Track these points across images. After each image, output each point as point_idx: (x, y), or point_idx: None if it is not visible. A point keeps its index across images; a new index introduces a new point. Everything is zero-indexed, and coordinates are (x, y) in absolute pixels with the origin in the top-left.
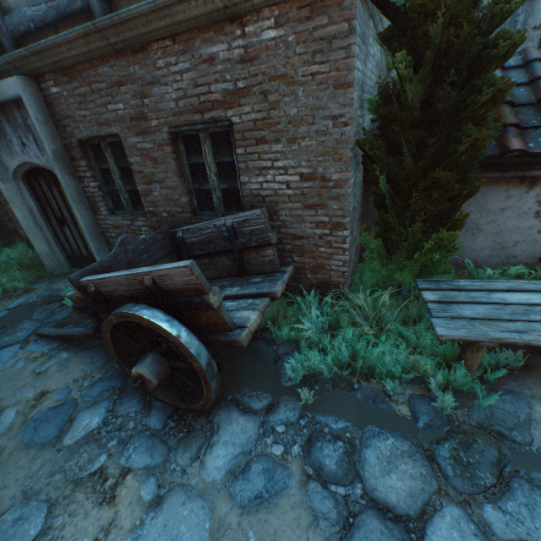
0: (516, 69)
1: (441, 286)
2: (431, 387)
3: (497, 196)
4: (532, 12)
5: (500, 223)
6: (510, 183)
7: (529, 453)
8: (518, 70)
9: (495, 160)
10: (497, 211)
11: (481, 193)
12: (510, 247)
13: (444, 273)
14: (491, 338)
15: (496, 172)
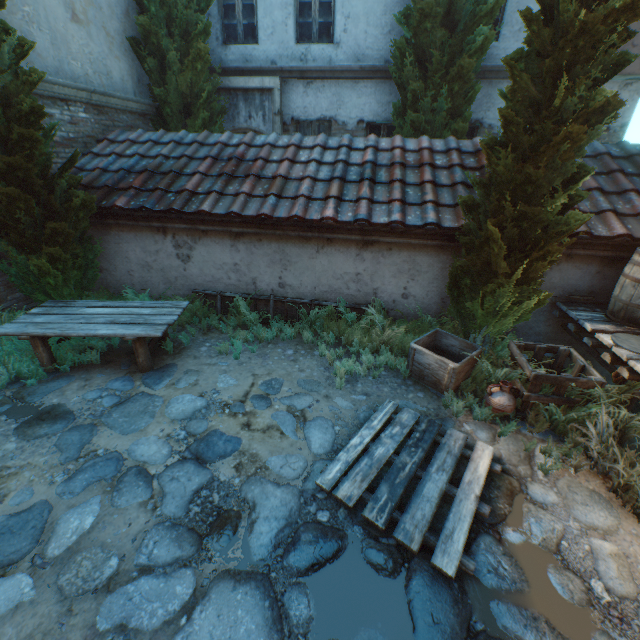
0: (187, 146)
1: (59, 304)
2: (2, 375)
3: (150, 240)
4: (273, 101)
5: (161, 262)
6: (154, 231)
7: (25, 406)
8: (187, 147)
9: (120, 211)
10: (155, 253)
11: (140, 238)
12: (175, 281)
13: (72, 295)
14: (24, 333)
15: (134, 221)
